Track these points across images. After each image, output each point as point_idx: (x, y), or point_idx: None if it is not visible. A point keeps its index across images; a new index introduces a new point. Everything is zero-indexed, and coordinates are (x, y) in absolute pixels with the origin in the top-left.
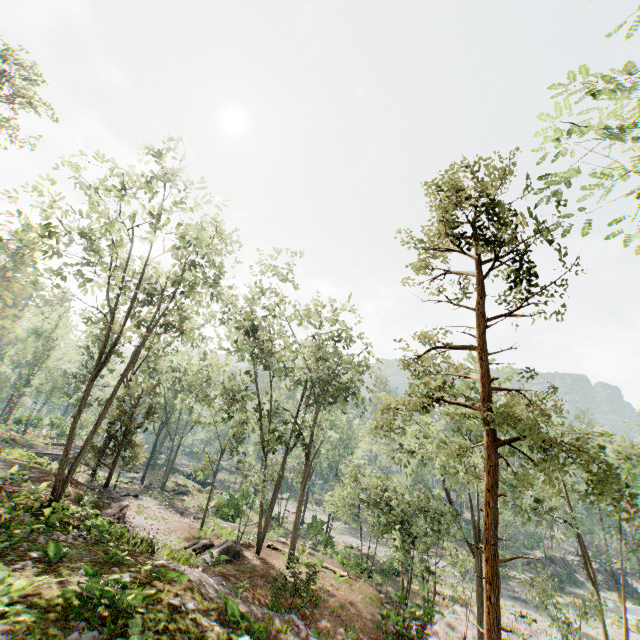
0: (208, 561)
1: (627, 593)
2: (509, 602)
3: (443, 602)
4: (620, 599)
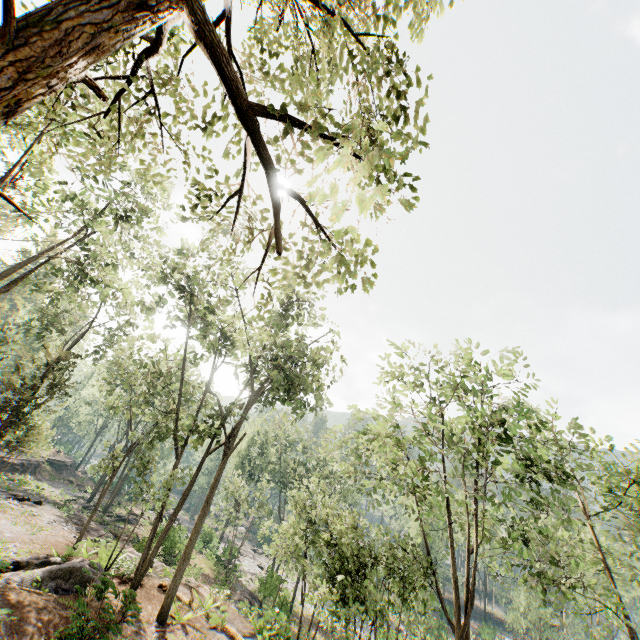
0: (16, 580)
1: None
2: None
3: None
4: None
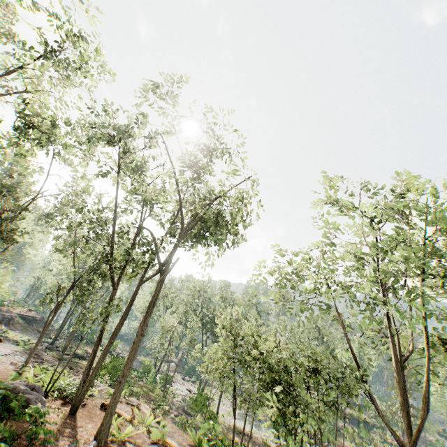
0: None
1: None
2: None
3: None
4: None
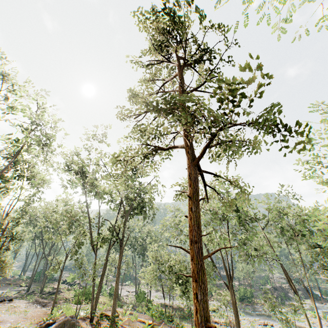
0: None
1: (314, 298)
2: (257, 318)
3: (220, 327)
4: (312, 299)
